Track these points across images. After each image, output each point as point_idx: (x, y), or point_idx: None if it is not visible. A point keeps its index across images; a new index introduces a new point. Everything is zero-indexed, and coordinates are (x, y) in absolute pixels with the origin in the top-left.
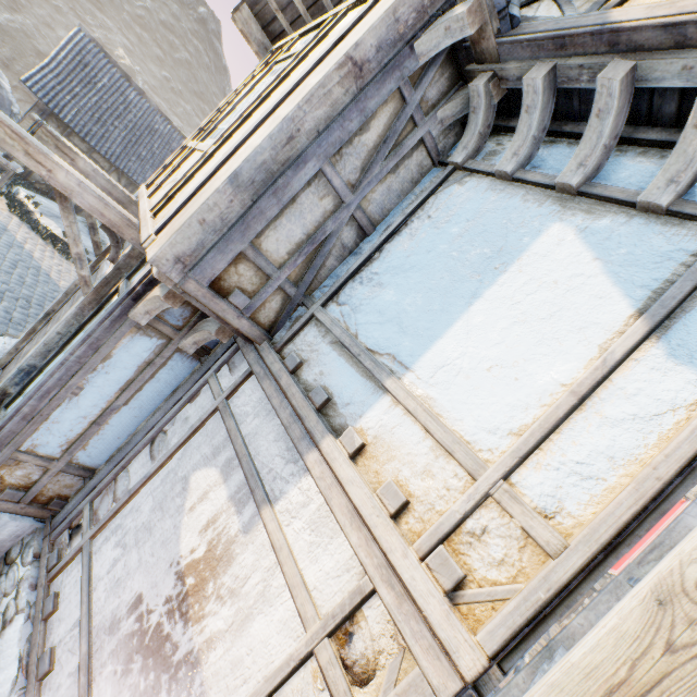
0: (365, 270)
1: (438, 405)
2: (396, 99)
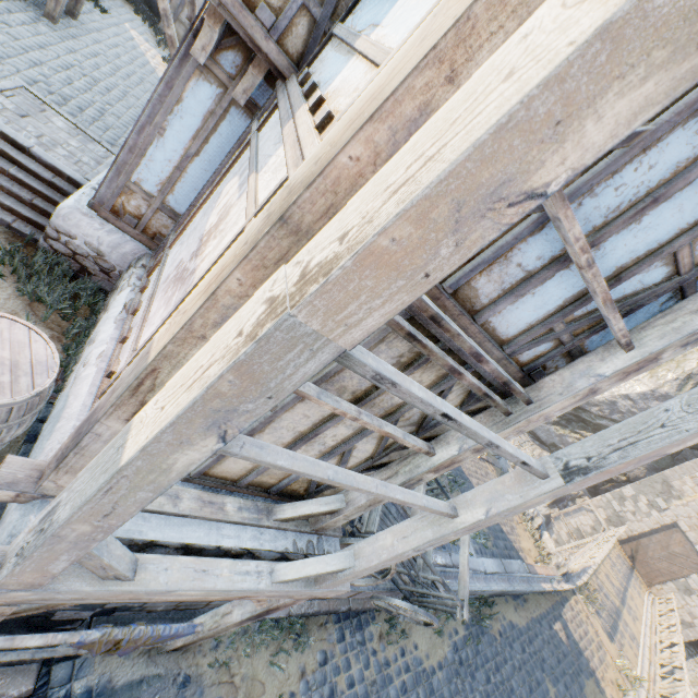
0: None
1: (385, 37)
2: None
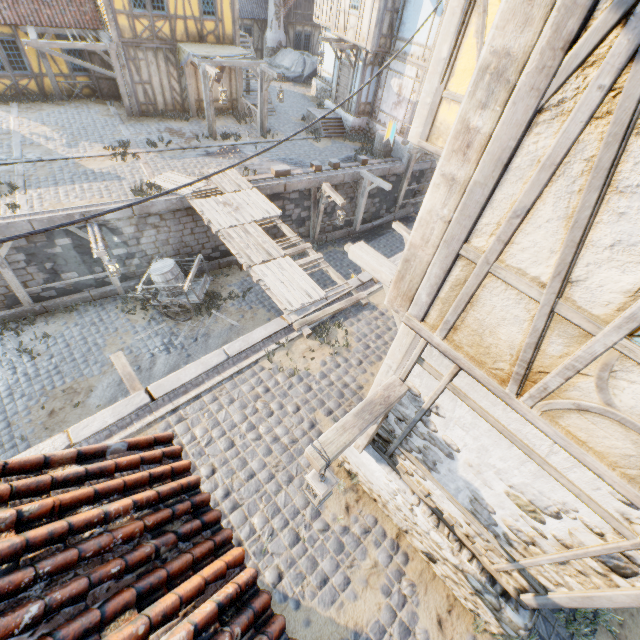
0: (401, 22)
1: (418, 42)
2: None
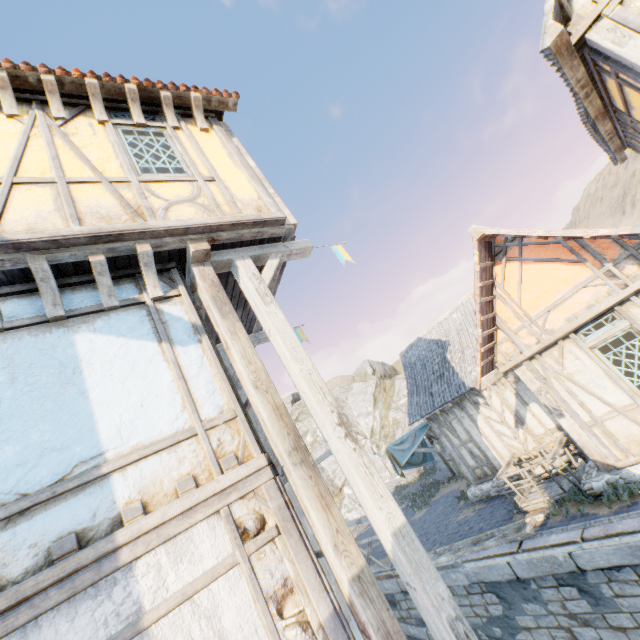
0: None
1: (145, 441)
2: None
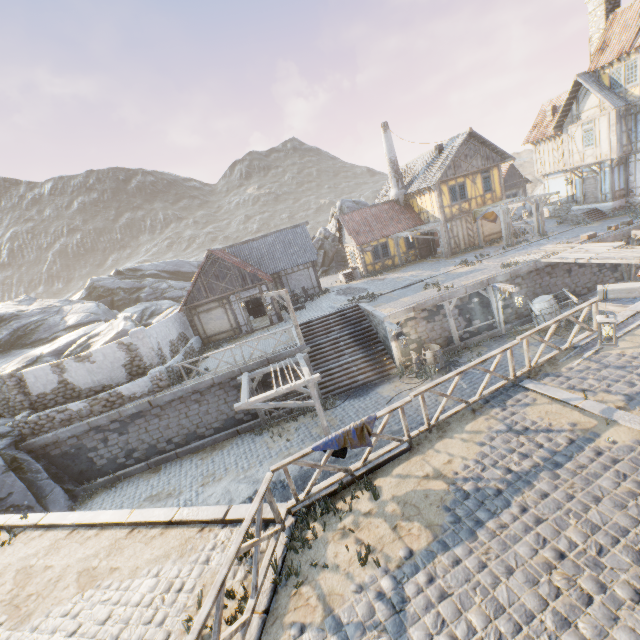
0: (637, 133)
1: None
2: (622, 119)
